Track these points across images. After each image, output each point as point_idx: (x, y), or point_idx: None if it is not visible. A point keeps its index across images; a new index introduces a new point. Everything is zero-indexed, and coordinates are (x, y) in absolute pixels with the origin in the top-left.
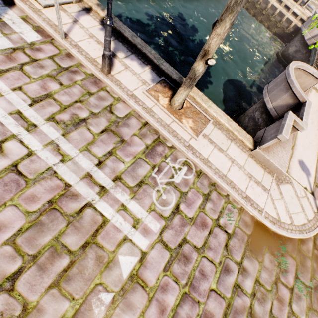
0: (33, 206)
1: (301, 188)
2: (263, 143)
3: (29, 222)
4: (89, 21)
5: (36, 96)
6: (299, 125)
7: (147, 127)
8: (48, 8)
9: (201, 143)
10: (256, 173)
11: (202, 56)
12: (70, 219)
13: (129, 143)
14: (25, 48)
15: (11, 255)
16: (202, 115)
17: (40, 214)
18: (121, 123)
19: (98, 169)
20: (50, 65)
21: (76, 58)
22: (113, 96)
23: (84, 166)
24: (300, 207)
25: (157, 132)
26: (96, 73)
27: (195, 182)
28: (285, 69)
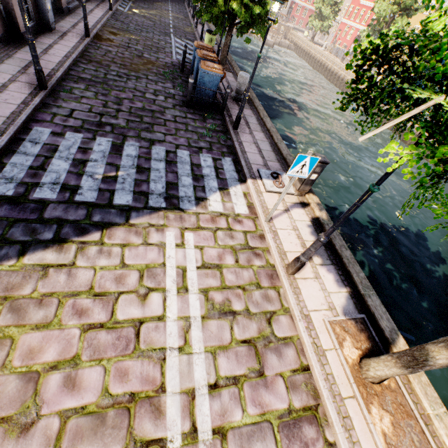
0: (116, 386)
1: None
2: None
3: (96, 405)
4: (300, 214)
5: (208, 261)
6: None
7: (306, 376)
8: (270, 192)
9: None
10: None
11: None
12: (129, 446)
13: (267, 383)
14: (229, 216)
15: (50, 437)
16: (418, 423)
17: (113, 404)
18: (273, 346)
19: (207, 393)
20: (239, 238)
21: (266, 242)
22: (282, 302)
23: (196, 375)
24: None
25: (317, 395)
26: (278, 267)
27: None
28: None
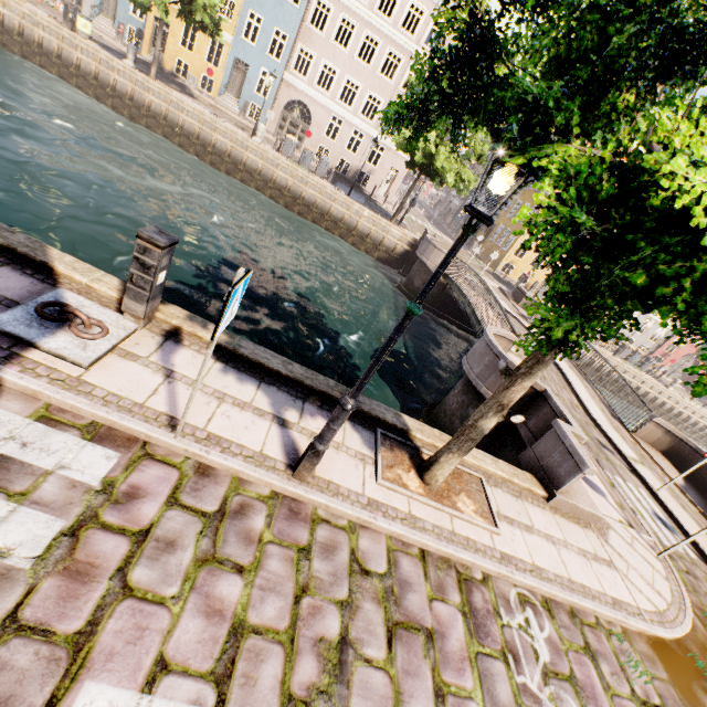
0: None
1: (619, 524)
2: (558, 482)
3: None
4: (193, 361)
5: (214, 657)
6: (578, 436)
7: (430, 560)
8: (95, 363)
9: (506, 534)
10: (581, 540)
11: (497, 411)
12: None
13: (440, 630)
14: (99, 512)
15: None
16: (465, 472)
17: None
18: (397, 588)
19: None
20: (184, 525)
21: (221, 470)
22: (340, 526)
23: None
24: (646, 561)
25: (447, 560)
26: (287, 489)
27: (558, 632)
28: (485, 343)
